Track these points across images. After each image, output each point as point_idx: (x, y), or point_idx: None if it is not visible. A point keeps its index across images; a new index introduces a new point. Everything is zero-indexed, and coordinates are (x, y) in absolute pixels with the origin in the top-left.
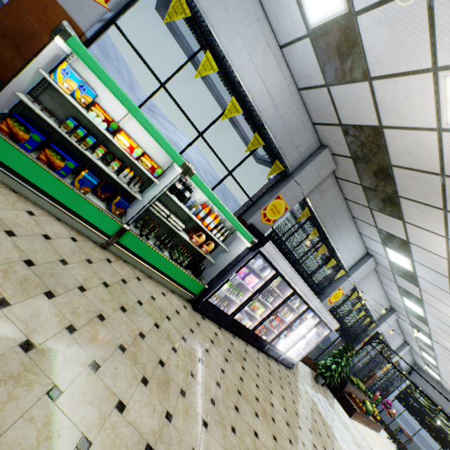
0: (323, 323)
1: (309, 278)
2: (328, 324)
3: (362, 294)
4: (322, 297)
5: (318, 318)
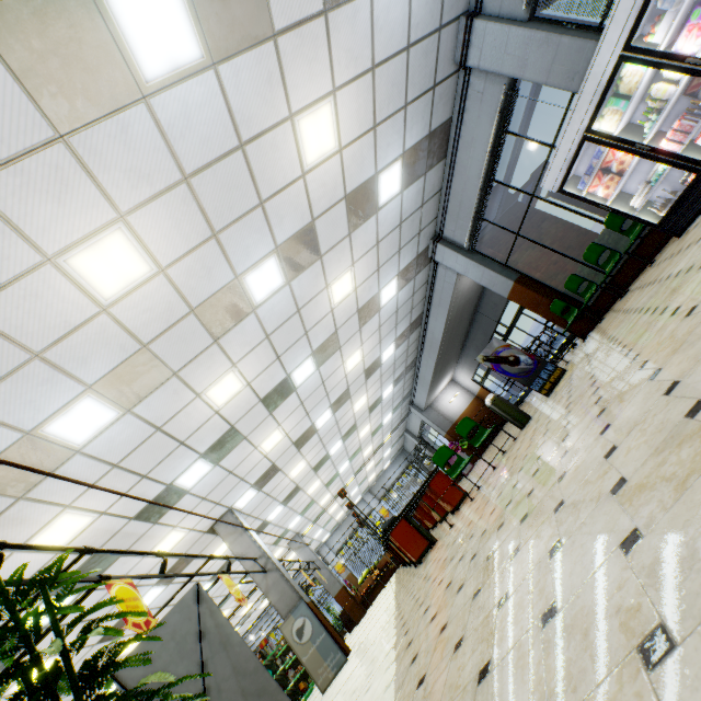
0: None
1: None
2: None
3: None
4: None
5: None
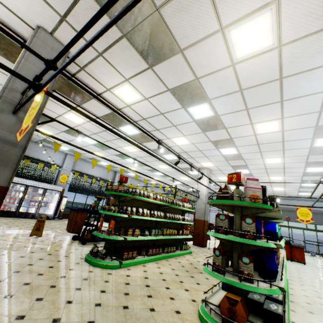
0: (50, 190)
1: (34, 177)
2: (54, 189)
3: (87, 172)
4: (57, 183)
5: (42, 188)
